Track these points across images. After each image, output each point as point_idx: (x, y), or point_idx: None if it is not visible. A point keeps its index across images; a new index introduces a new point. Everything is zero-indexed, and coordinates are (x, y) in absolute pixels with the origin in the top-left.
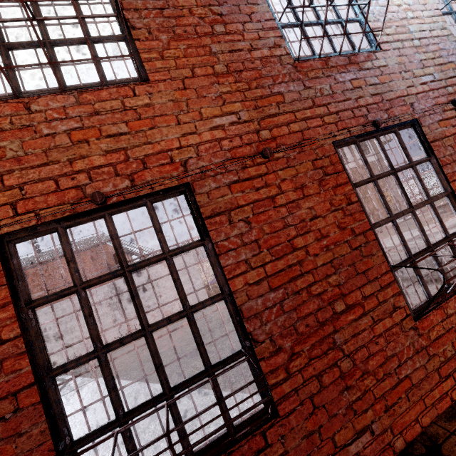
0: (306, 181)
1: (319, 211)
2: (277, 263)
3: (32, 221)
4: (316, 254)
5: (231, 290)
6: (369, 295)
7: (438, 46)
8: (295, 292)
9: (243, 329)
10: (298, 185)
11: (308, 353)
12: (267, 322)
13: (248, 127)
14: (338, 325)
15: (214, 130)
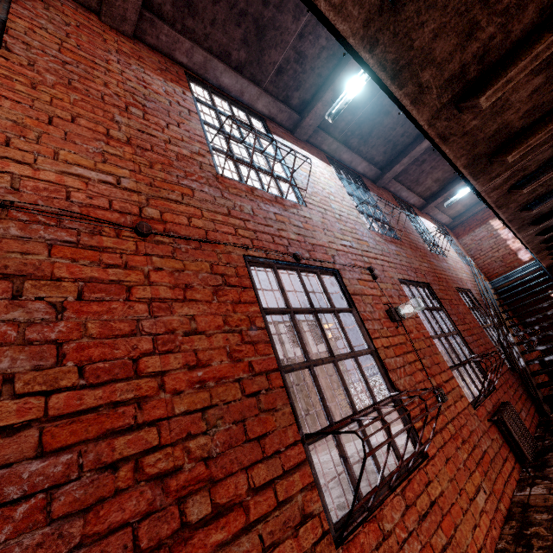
0: (195, 282)
1: (204, 326)
2: (87, 395)
3: None
4: (179, 390)
5: None
6: (262, 485)
7: (355, 226)
8: (104, 465)
9: None
10: (181, 283)
11: None
12: None
13: (129, 196)
14: None
15: (69, 177)
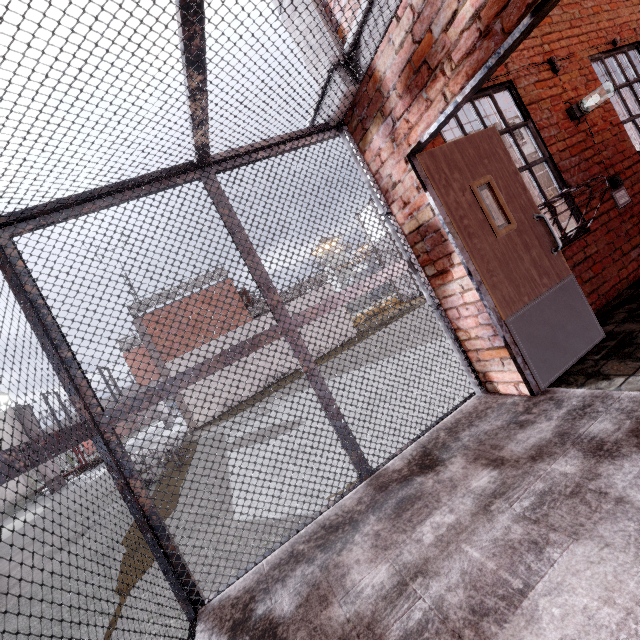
0: None
1: None
2: None
3: (595, 51)
4: None
5: None
6: None
7: None
8: None
9: None
10: None
11: None
12: None
13: None
14: None
15: (639, 13)
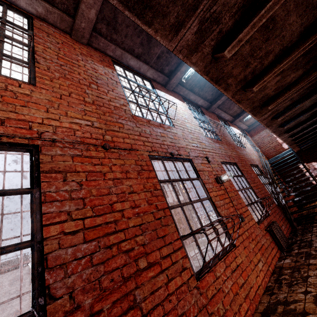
0: (130, 169)
1: (136, 189)
2: (96, 219)
3: None
4: (130, 217)
5: (43, 237)
6: (165, 255)
7: (198, 135)
8: (107, 246)
9: (41, 282)
10: (124, 170)
11: (107, 312)
12: (72, 274)
13: (98, 130)
14: (139, 282)
15: (73, 124)
